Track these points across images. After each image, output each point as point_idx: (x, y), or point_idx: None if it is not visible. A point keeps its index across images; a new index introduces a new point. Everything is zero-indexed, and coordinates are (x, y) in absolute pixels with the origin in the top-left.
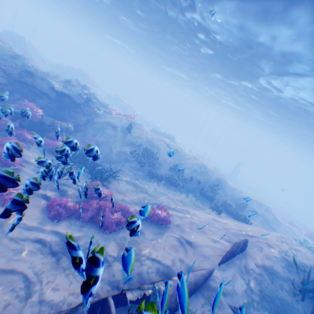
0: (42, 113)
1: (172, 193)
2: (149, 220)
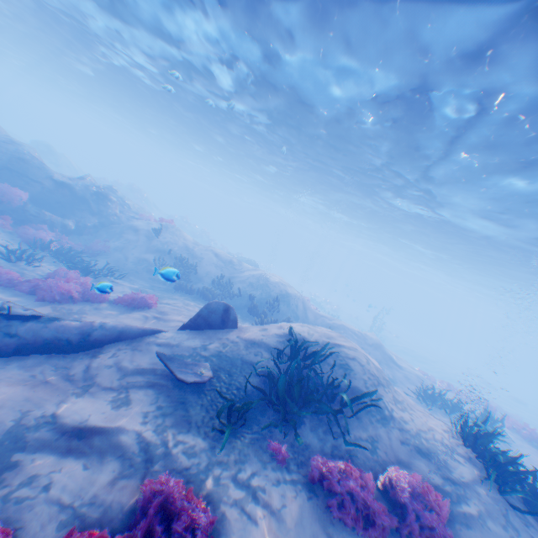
0: (28, 199)
1: (196, 302)
2: (124, 305)
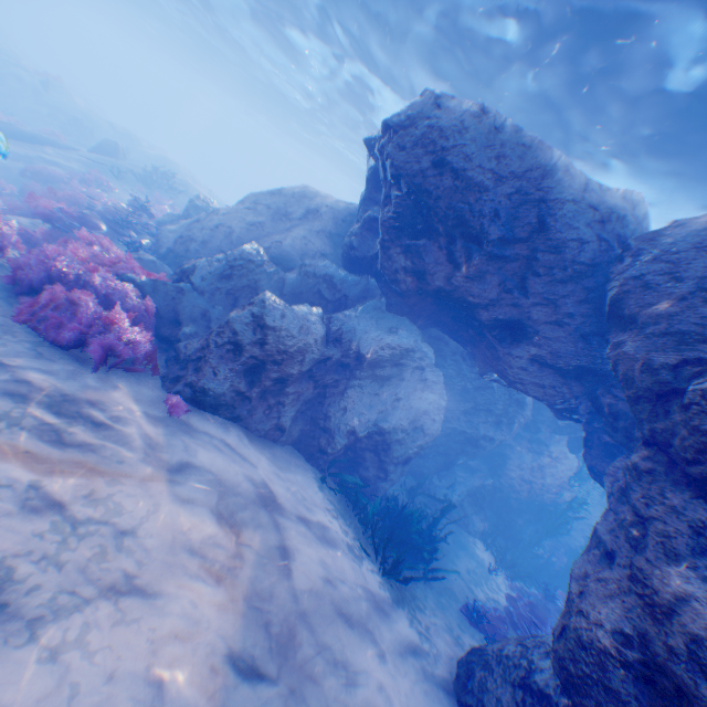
0: None
1: None
2: None
